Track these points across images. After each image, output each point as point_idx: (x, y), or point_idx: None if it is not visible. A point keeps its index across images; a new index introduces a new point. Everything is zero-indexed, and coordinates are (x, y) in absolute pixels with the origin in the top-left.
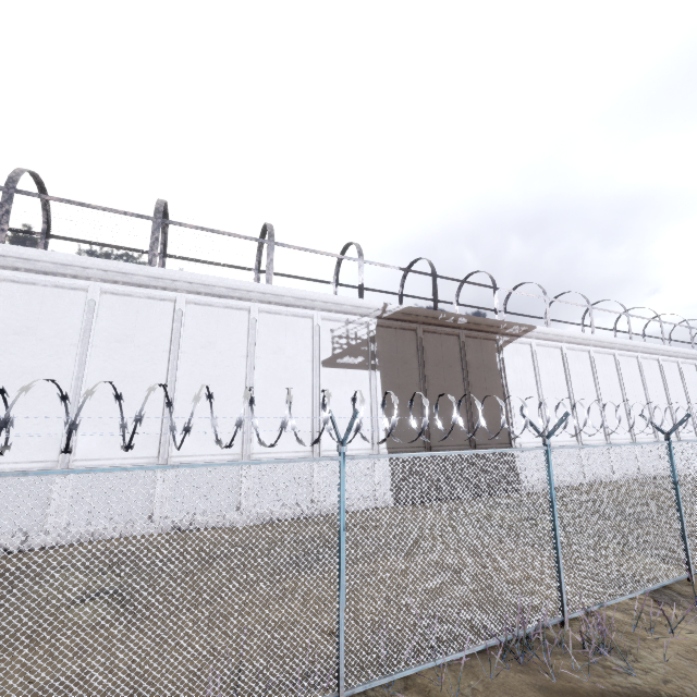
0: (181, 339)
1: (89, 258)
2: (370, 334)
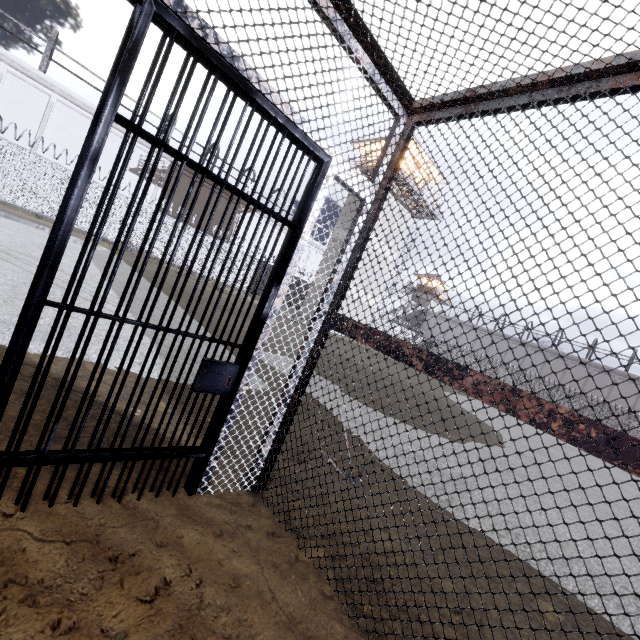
0: (50, 118)
1: (4, 50)
2: (164, 168)
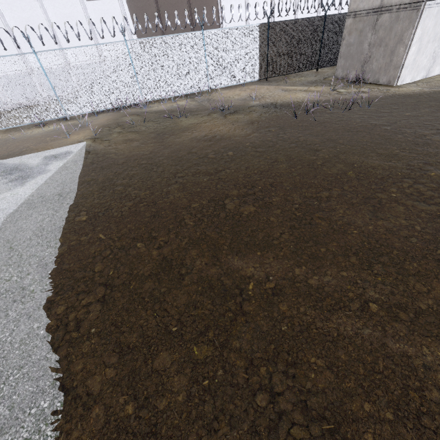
0: None
1: None
2: None
